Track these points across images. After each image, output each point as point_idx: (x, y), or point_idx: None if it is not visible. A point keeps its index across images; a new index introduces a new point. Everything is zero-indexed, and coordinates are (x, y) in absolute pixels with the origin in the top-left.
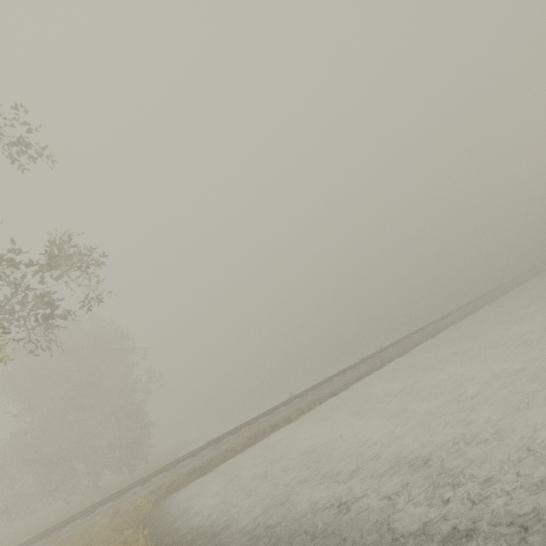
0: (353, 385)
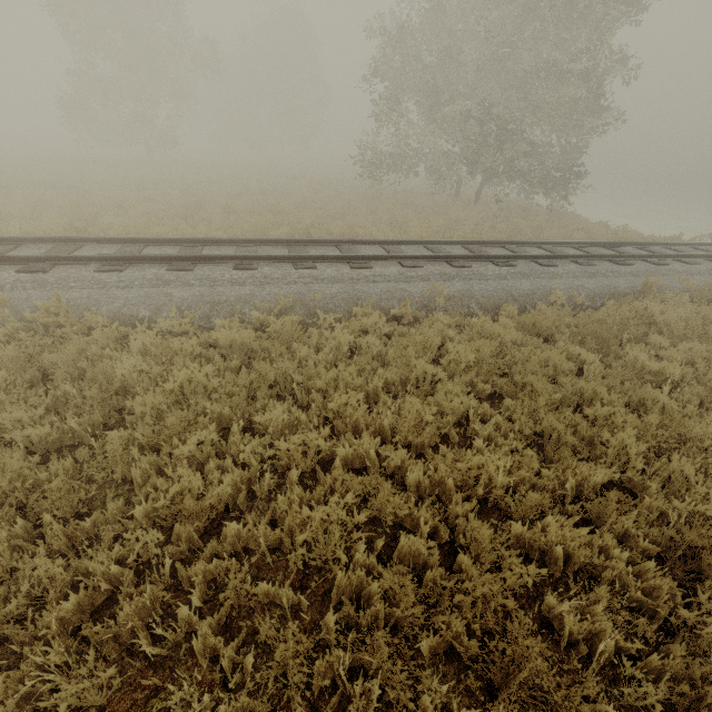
0: None
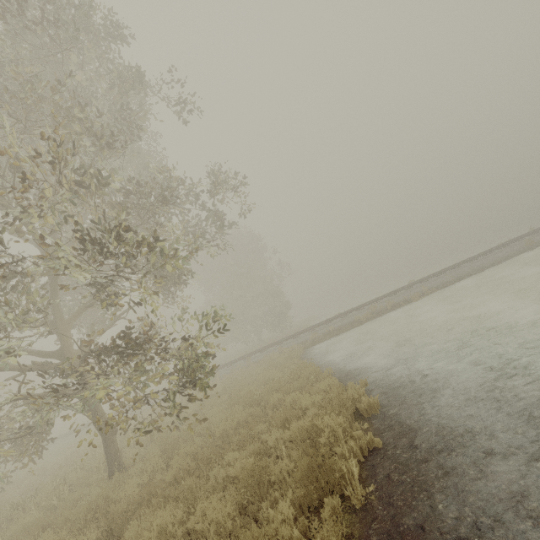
0: (485, 270)
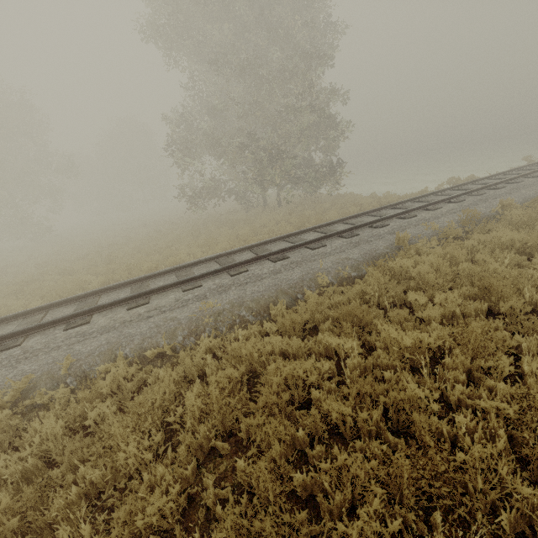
0: None
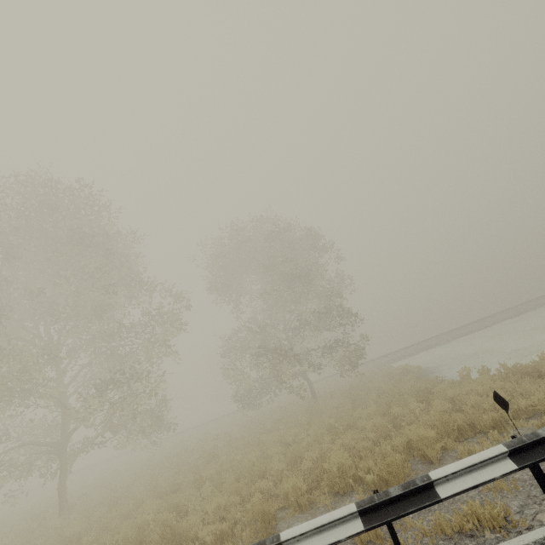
0: (488, 327)
